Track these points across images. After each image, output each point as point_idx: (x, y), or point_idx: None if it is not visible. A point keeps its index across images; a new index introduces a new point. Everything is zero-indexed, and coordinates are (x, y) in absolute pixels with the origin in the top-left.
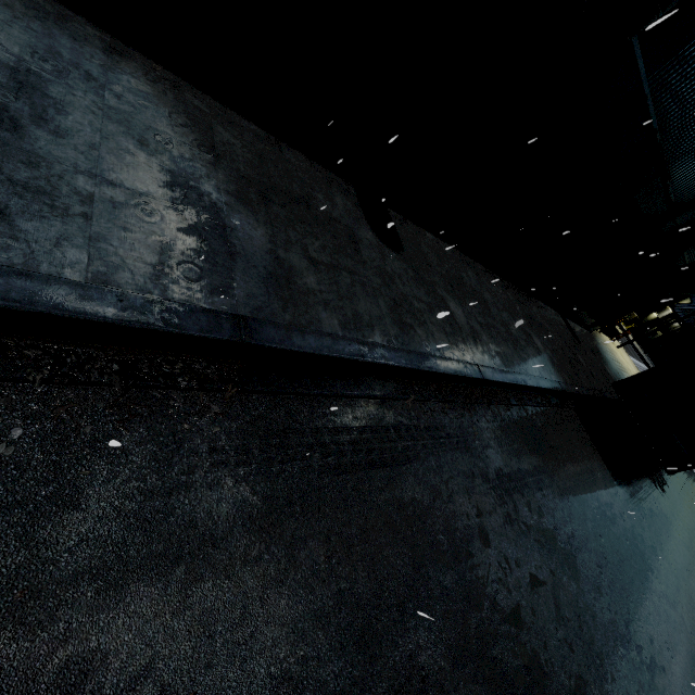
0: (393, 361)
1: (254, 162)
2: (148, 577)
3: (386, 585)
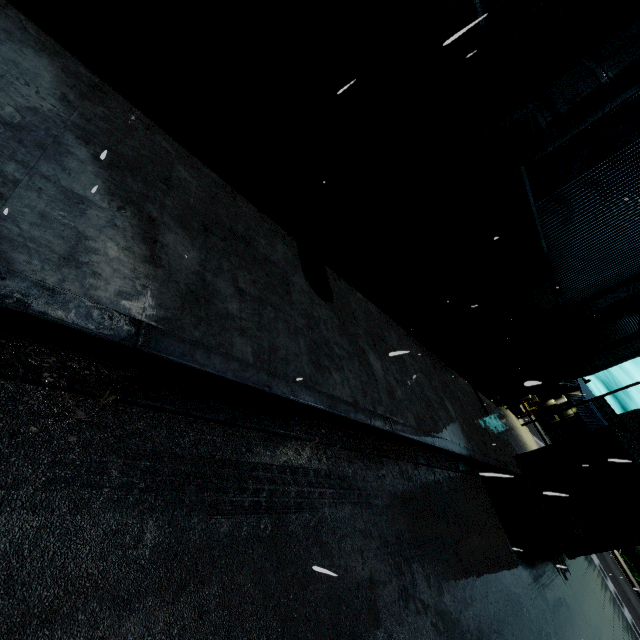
0: (302, 397)
1: (206, 200)
2: None
3: None
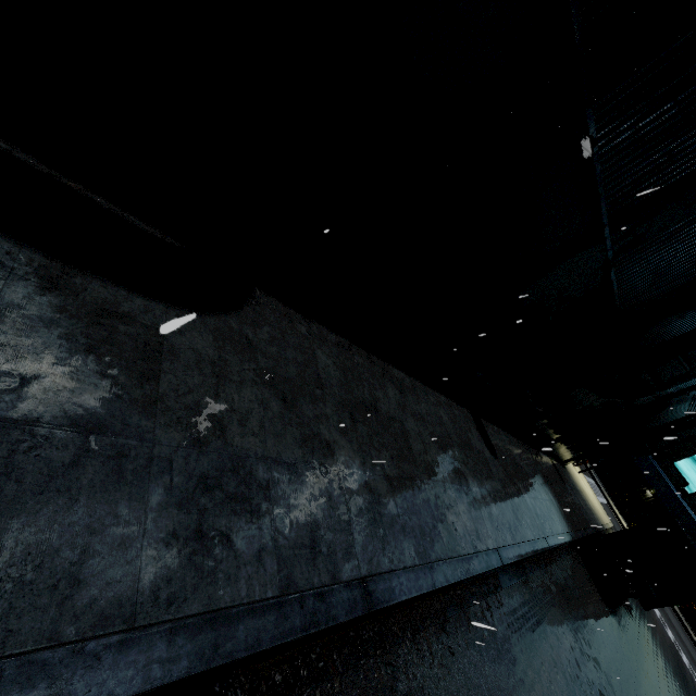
0: (528, 553)
1: (454, 429)
2: (522, 689)
3: (563, 695)
